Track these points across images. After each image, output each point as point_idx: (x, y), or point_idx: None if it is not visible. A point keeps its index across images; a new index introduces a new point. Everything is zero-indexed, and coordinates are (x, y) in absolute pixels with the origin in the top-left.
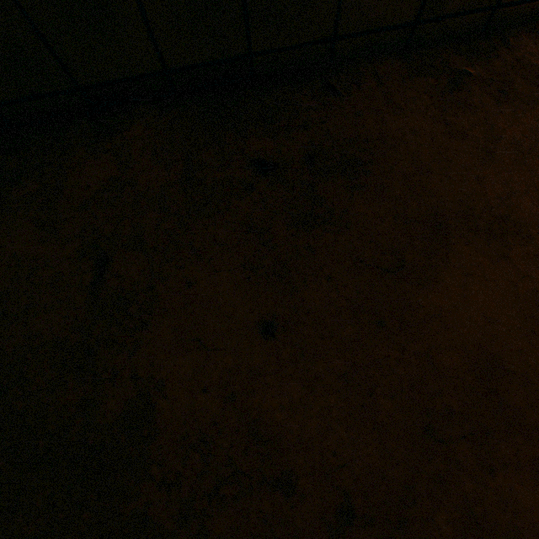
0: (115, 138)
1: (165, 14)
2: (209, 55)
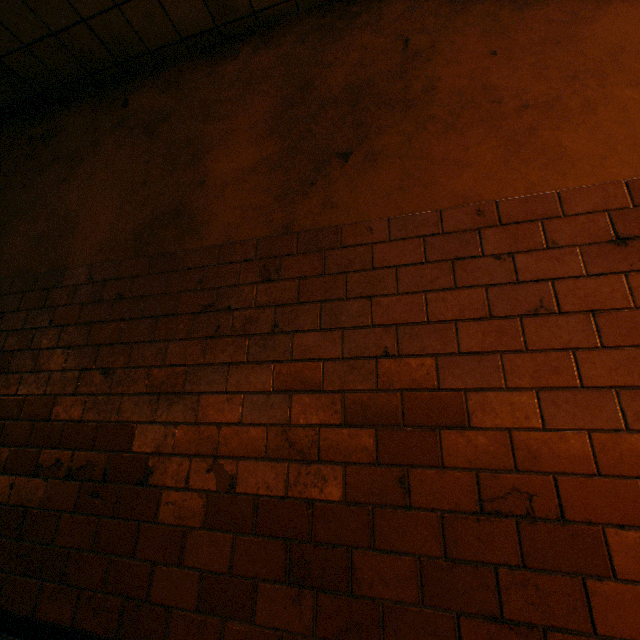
0: (3, 130)
1: (1, 85)
2: (25, 96)
